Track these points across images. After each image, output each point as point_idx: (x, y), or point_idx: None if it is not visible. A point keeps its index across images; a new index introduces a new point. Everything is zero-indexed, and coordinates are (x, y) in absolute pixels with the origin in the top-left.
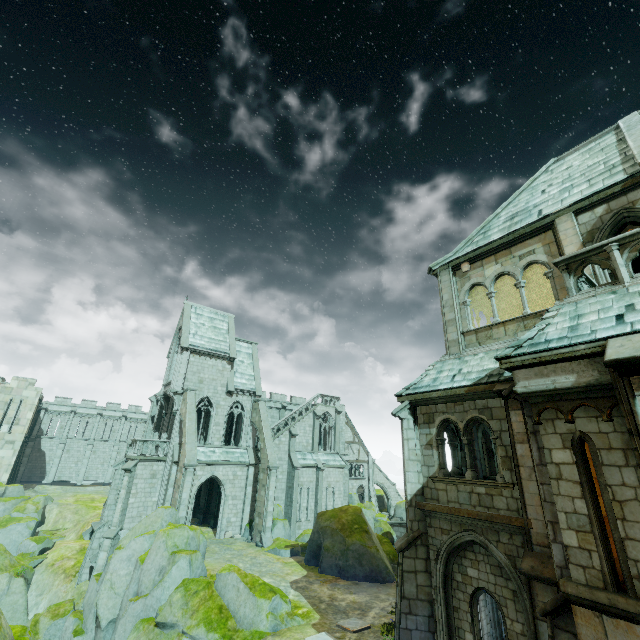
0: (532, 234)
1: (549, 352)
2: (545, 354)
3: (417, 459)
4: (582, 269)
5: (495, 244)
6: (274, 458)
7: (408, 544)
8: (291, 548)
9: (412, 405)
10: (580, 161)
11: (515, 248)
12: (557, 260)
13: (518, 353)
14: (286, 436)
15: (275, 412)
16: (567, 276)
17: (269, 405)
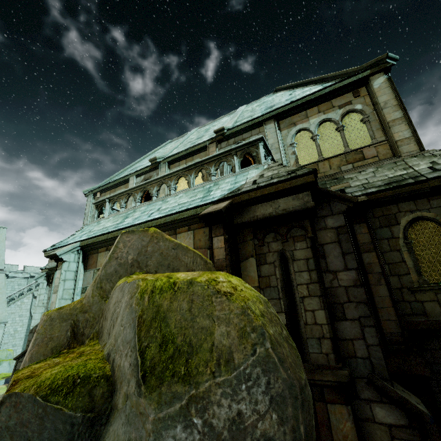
0: (123, 183)
1: (57, 249)
2: (56, 250)
3: (43, 305)
4: (101, 208)
5: (110, 185)
6: (4, 316)
7: (23, 354)
8: (6, 378)
9: (48, 274)
10: (170, 146)
11: (117, 189)
12: (93, 202)
13: (50, 249)
14: (29, 298)
15: (23, 281)
16: (96, 211)
17: (17, 276)
